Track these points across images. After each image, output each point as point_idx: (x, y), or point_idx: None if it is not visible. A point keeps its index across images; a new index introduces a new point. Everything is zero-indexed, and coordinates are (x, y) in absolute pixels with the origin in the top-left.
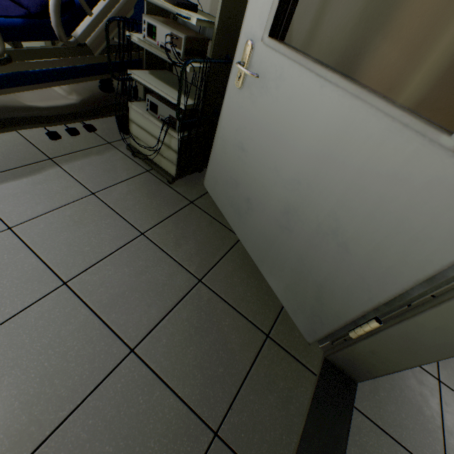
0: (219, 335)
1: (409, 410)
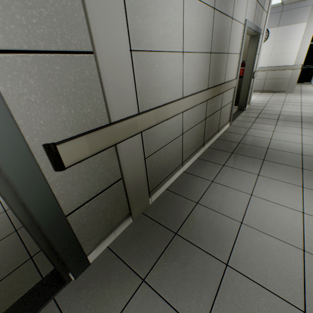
0: (3, 259)
1: (98, 302)
